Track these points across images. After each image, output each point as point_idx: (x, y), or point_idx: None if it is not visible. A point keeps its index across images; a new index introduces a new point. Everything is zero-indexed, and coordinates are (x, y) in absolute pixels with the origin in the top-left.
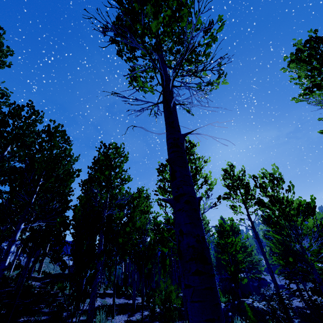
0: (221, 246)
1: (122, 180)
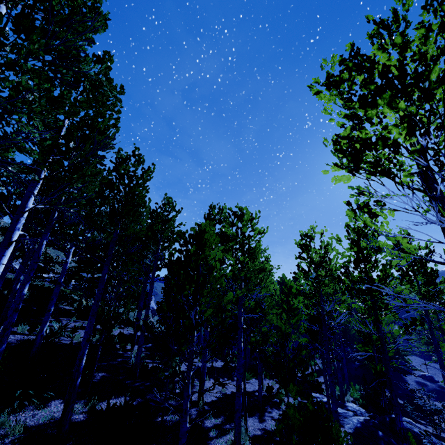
0: (364, 335)
1: (261, 269)
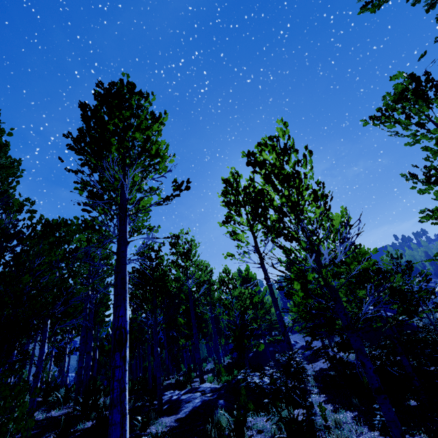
0: (224, 302)
1: None
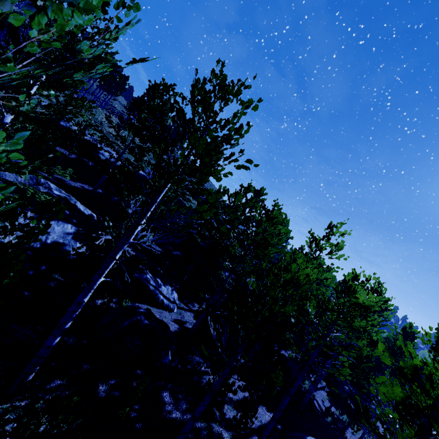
0: None
1: None
